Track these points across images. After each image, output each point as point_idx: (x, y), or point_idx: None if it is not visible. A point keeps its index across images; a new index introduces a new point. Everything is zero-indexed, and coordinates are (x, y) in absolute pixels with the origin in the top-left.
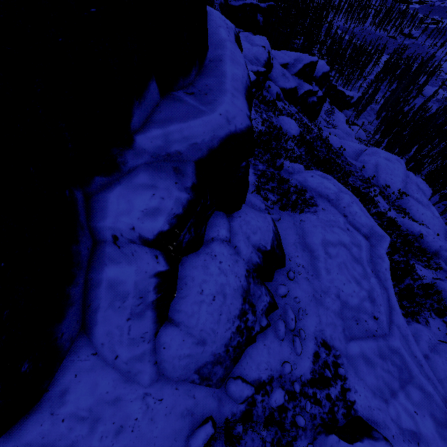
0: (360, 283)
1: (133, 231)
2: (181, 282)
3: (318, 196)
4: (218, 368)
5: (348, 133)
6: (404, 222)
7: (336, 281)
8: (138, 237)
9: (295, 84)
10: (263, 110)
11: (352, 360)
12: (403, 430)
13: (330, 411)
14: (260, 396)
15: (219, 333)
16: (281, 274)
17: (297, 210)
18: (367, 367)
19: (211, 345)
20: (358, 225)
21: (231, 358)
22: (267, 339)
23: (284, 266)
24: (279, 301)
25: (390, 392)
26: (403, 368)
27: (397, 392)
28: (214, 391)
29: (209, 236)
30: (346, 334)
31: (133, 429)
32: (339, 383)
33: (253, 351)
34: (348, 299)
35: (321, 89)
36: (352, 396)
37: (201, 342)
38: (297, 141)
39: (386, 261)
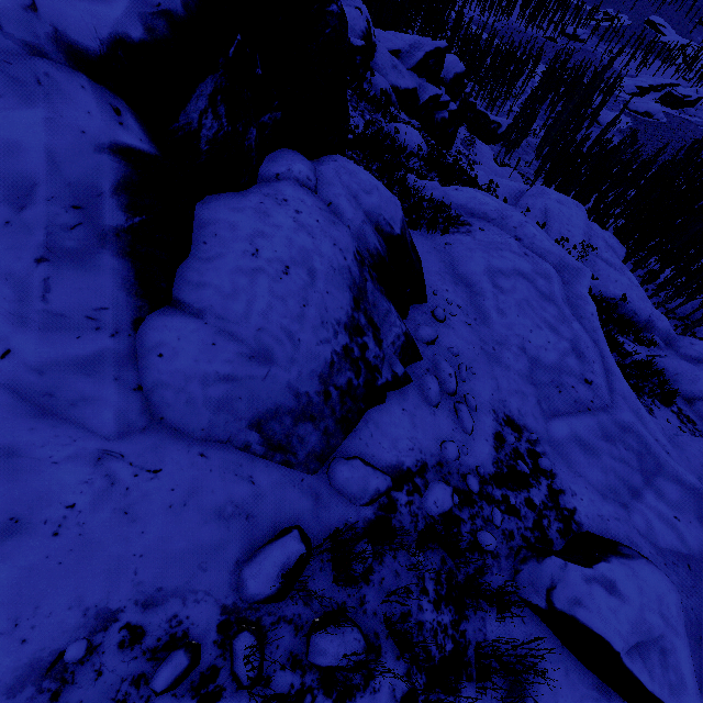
0: (557, 329)
1: (35, 16)
2: (204, 231)
3: (469, 215)
4: (307, 429)
5: (498, 174)
6: (594, 285)
7: (518, 326)
8: (53, 38)
9: (414, 83)
10: (365, 109)
11: (559, 447)
12: (661, 548)
13: (536, 525)
14: (403, 494)
15: (304, 342)
16: (422, 312)
17: (438, 231)
18: (586, 456)
19: (286, 367)
20: (541, 251)
21: (336, 417)
22: (407, 401)
23: (426, 300)
24: (423, 349)
25: (629, 491)
26: (644, 453)
27: (640, 490)
28: (303, 478)
29: (270, 171)
30: (544, 408)
31: (57, 529)
32: (543, 483)
33: (381, 417)
34: (541, 355)
35: (454, 101)
36: (569, 501)
37: (261, 357)
38: (424, 162)
39: (591, 303)
